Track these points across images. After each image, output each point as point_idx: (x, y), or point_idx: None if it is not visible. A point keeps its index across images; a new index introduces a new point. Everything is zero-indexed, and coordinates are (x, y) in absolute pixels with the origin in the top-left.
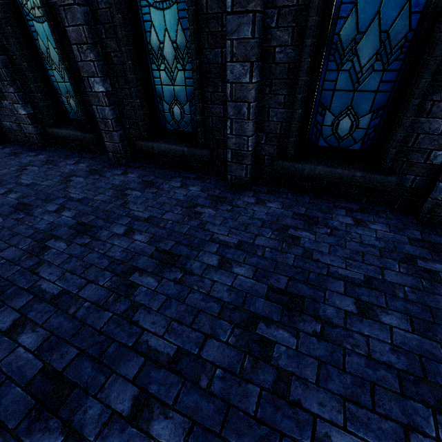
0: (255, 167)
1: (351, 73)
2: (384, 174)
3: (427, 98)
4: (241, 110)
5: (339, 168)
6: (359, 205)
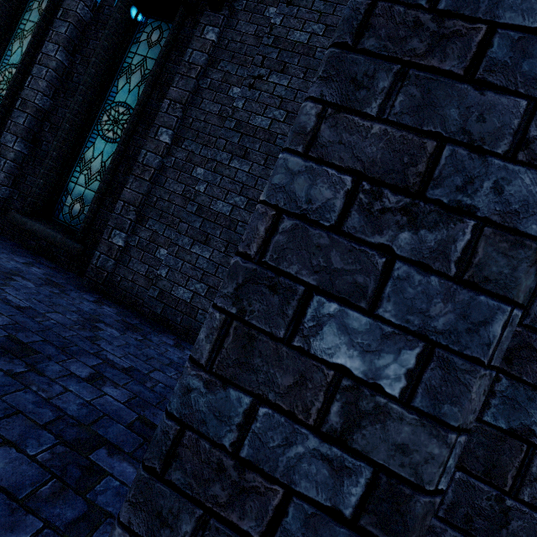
0: (2, 217)
1: (86, 177)
2: (76, 242)
3: (107, 199)
4: (0, 162)
5: (51, 230)
6: (57, 267)
